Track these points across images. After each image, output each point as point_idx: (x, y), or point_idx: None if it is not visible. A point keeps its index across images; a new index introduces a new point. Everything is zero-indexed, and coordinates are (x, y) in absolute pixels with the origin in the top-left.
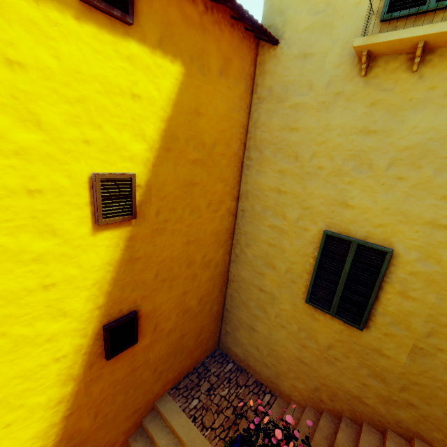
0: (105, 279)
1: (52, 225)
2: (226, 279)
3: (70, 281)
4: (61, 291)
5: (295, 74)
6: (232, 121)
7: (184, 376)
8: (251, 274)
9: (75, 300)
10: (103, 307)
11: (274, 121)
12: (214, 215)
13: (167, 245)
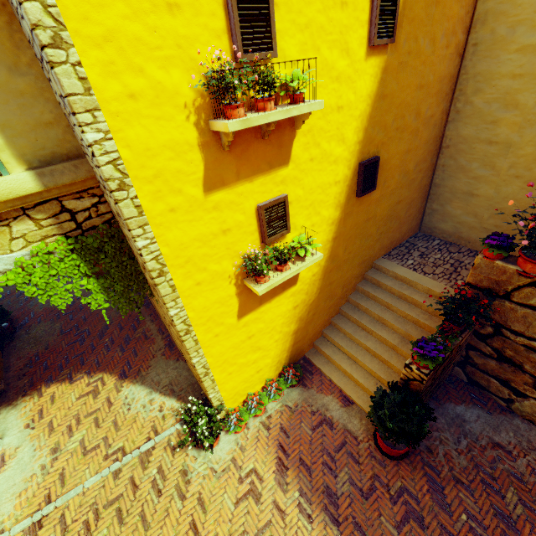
0: (365, 113)
1: (347, 44)
2: (438, 148)
3: (349, 107)
4: (344, 116)
5: None
6: None
7: (392, 248)
8: (478, 128)
9: (349, 129)
10: (360, 144)
11: None
12: (444, 53)
13: (405, 86)
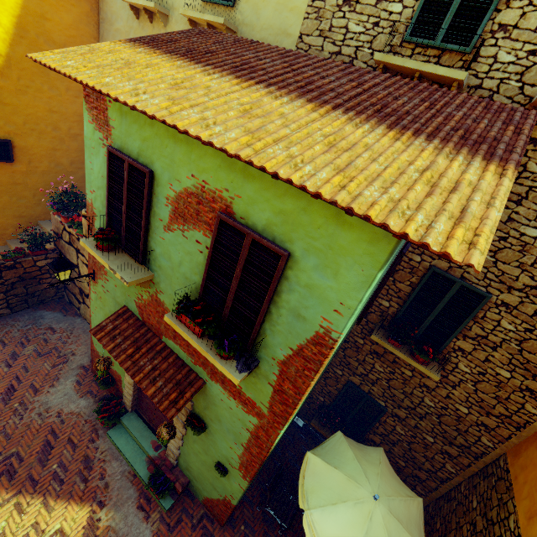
0: None
1: None
2: None
3: None
4: None
5: (116, 7)
6: (81, 31)
7: None
8: None
9: None
10: None
11: (110, 38)
12: (75, 100)
13: (32, 105)
